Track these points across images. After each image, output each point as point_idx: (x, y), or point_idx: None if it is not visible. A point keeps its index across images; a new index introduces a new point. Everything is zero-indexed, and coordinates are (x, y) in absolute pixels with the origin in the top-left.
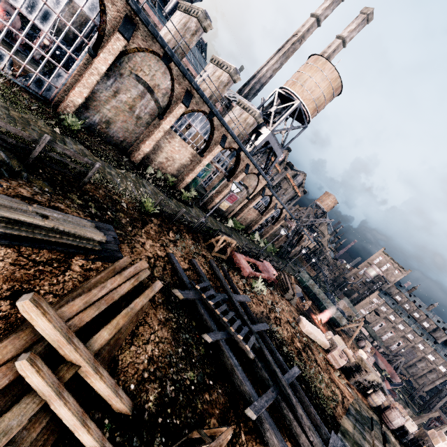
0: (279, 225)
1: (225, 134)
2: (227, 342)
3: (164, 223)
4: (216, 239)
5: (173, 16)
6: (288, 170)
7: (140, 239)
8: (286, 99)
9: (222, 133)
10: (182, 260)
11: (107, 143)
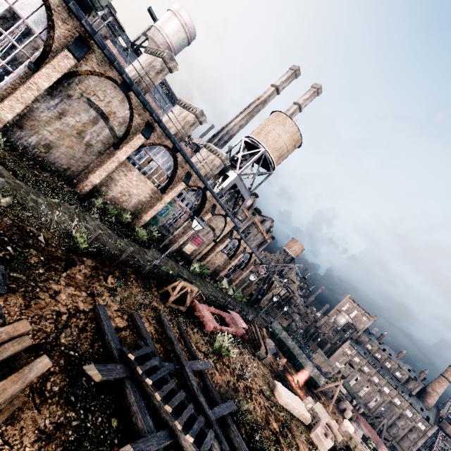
0: (248, 271)
1: (190, 171)
2: (170, 448)
3: (102, 265)
4: (173, 286)
5: (139, 57)
6: (256, 215)
7: (52, 286)
8: (252, 147)
9: (186, 170)
10: (119, 314)
11: (45, 169)
